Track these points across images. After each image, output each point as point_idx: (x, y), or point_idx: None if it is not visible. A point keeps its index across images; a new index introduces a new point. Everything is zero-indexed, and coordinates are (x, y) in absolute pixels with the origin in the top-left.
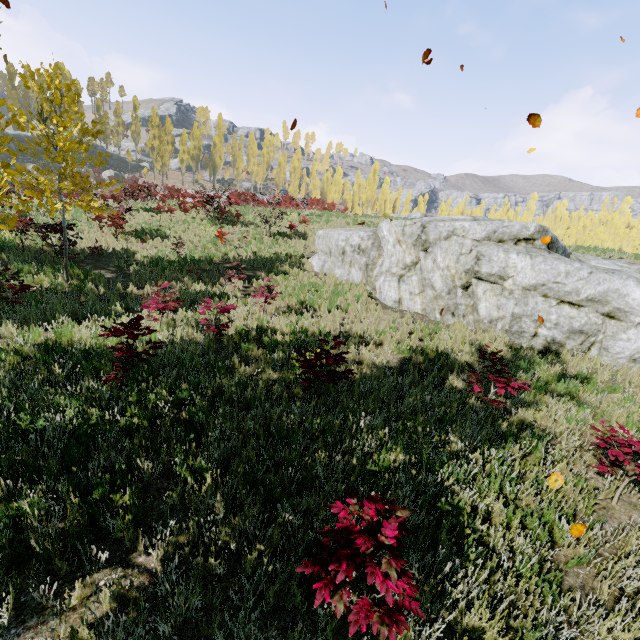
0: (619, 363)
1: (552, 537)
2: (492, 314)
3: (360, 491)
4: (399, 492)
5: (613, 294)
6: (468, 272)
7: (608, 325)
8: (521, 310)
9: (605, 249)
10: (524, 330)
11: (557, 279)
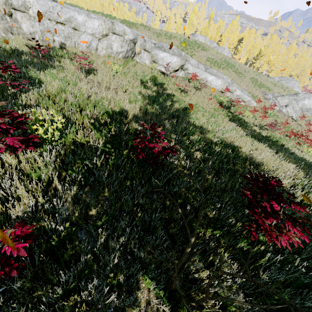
0: (84, 49)
1: (68, 84)
2: (31, 31)
3: (1, 76)
4: (16, 76)
5: (72, 18)
6: (6, 4)
7: (76, 33)
8: (43, 27)
9: (76, 5)
10: (49, 39)
11: (50, 10)
